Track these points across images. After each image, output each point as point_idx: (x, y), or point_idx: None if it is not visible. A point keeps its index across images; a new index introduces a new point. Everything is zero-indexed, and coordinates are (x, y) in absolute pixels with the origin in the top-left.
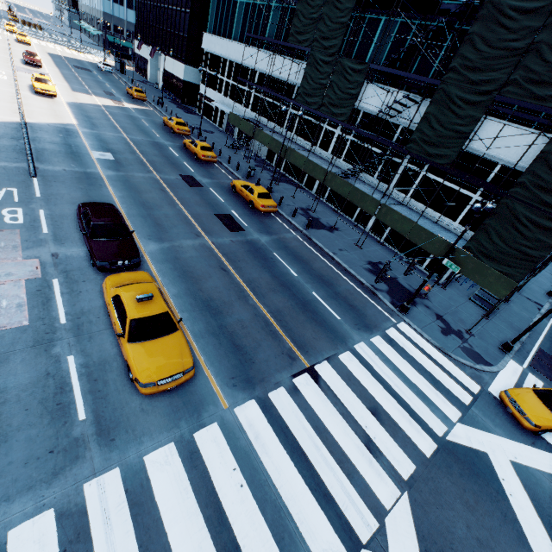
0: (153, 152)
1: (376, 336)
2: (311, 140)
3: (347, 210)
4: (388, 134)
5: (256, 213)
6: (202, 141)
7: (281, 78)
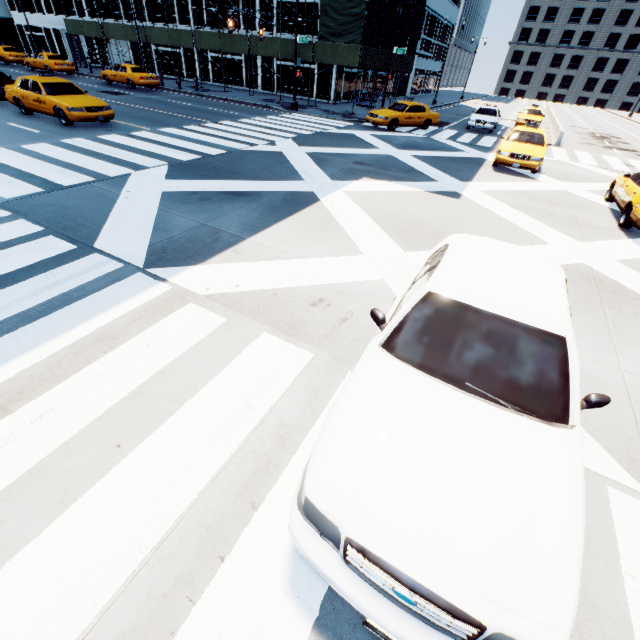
0: None
1: (270, 116)
2: (169, 19)
3: (235, 81)
4: None
5: (139, 90)
6: (46, 52)
7: None
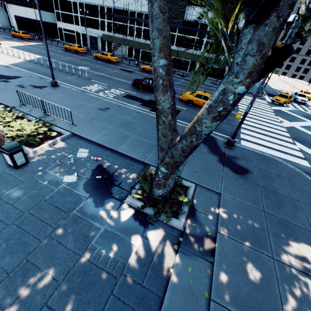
0: (92, 63)
1: None
2: None
3: (183, 69)
4: (195, 28)
5: None
6: (107, 52)
7: (124, 9)
